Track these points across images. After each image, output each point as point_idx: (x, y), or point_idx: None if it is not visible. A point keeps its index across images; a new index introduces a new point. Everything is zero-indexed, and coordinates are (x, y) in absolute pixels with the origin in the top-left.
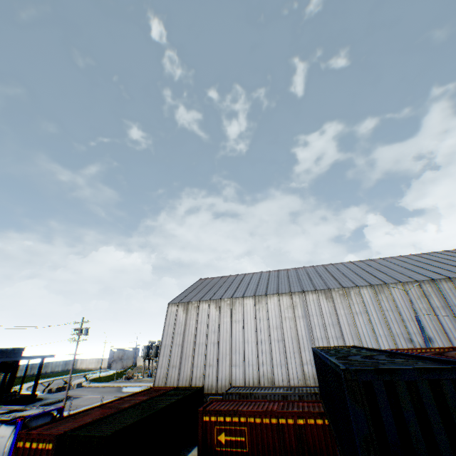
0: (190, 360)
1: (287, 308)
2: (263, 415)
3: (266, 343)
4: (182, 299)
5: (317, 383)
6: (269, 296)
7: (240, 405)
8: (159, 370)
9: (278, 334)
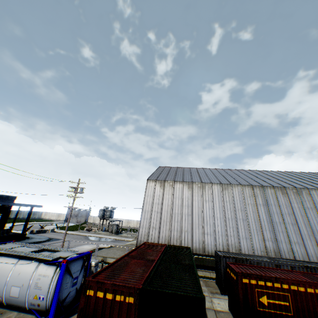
0: (168, 225)
1: (249, 196)
2: (306, 285)
3: (232, 221)
4: (157, 178)
5: (277, 256)
6: (234, 186)
7: (263, 271)
8: (141, 229)
9: (243, 215)
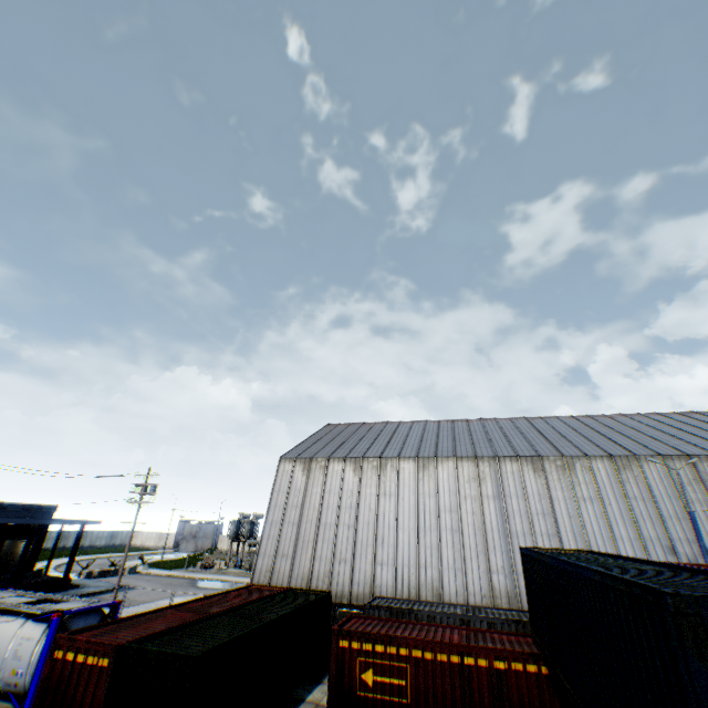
0: (310, 549)
1: (469, 480)
2: (437, 647)
3: (432, 534)
4: (301, 453)
5: (513, 604)
6: (441, 460)
7: (397, 627)
8: (260, 560)
9: (453, 521)
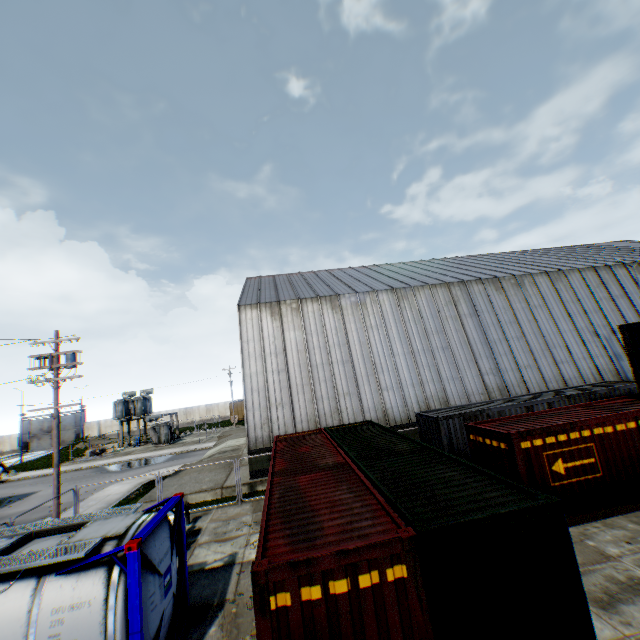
0: (308, 392)
1: (447, 304)
2: (613, 421)
3: (426, 354)
4: (258, 299)
5: (504, 395)
6: (417, 289)
7: (533, 420)
8: (251, 415)
9: (442, 340)
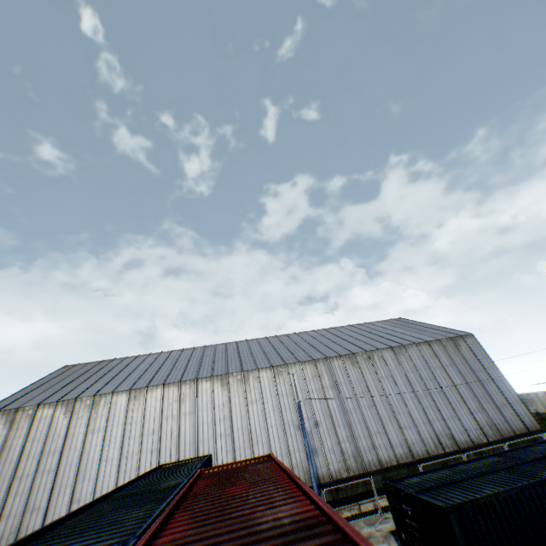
0: None
1: (172, 403)
2: None
3: (133, 457)
4: (9, 404)
5: None
6: (151, 389)
7: None
8: None
9: (154, 441)
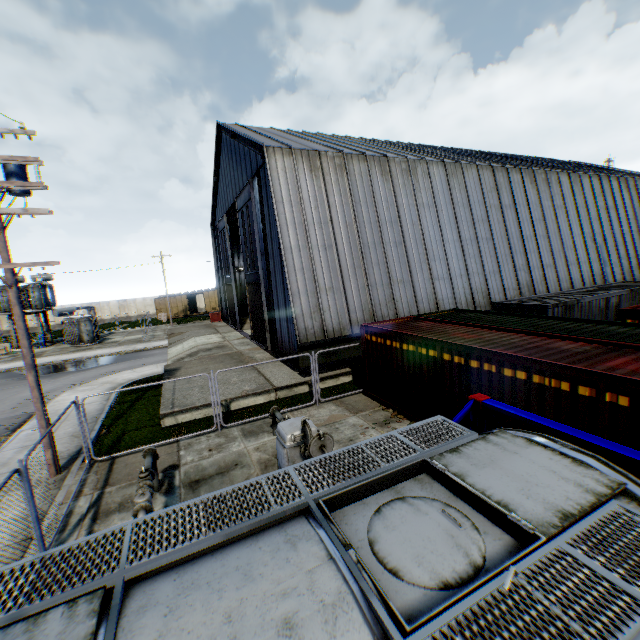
0: (361, 276)
1: (491, 190)
2: None
3: (473, 244)
4: (285, 144)
5: (530, 292)
6: (466, 167)
7: None
8: (298, 301)
9: (486, 230)
